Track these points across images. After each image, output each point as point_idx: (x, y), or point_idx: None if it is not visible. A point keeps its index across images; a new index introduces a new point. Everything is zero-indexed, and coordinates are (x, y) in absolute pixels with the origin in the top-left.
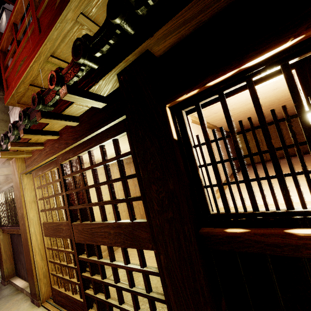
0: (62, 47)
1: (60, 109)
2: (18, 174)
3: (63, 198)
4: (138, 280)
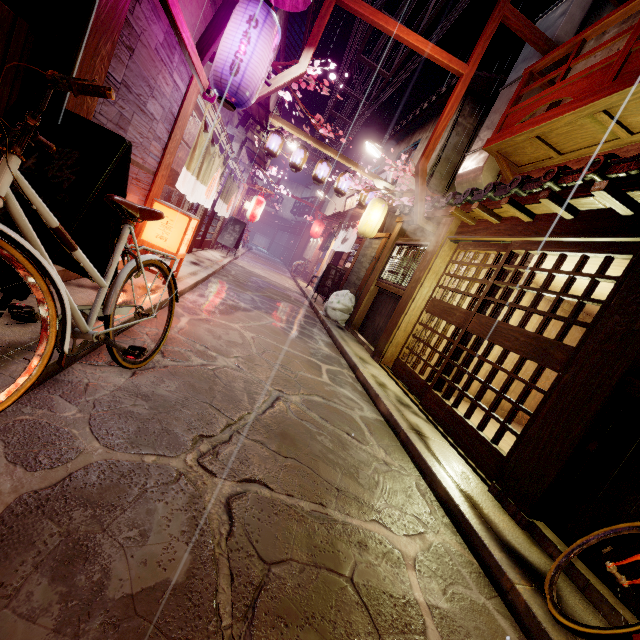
0: (633, 103)
1: (569, 194)
2: (445, 236)
3: (480, 286)
4: None
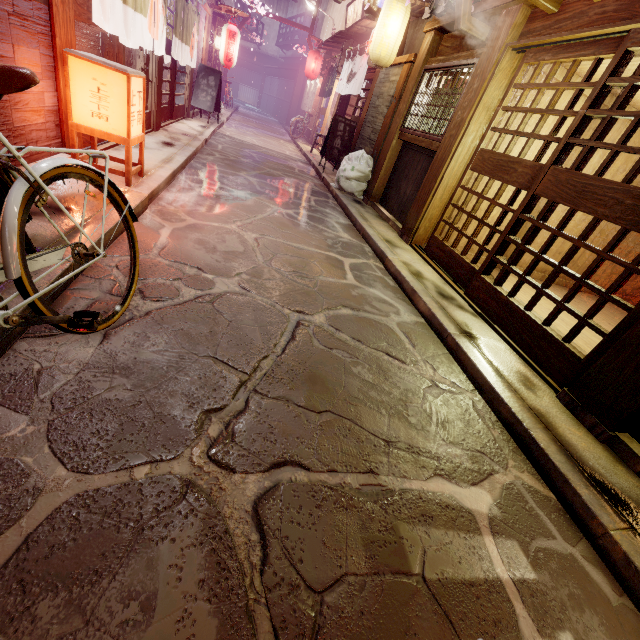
0: None
1: None
2: (504, 43)
3: (559, 122)
4: None
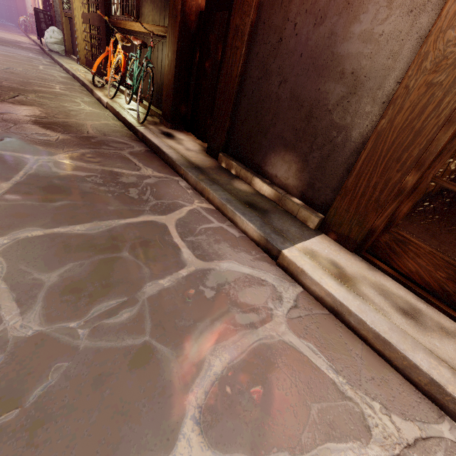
0: None
1: None
2: None
3: None
4: None
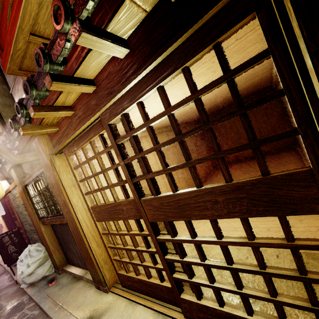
0: None
1: (101, 21)
2: (47, 155)
3: (116, 172)
4: (212, 254)
